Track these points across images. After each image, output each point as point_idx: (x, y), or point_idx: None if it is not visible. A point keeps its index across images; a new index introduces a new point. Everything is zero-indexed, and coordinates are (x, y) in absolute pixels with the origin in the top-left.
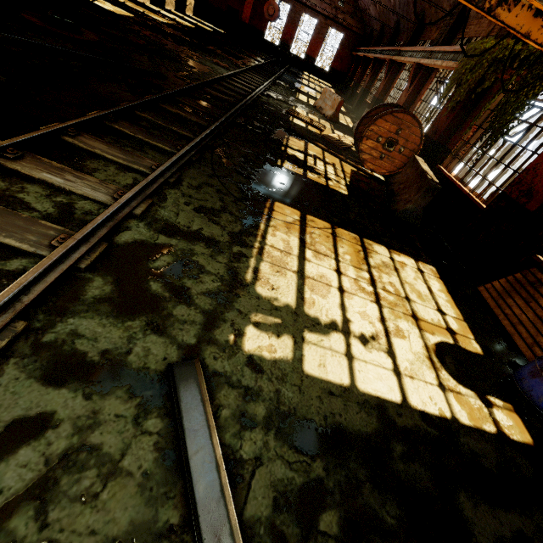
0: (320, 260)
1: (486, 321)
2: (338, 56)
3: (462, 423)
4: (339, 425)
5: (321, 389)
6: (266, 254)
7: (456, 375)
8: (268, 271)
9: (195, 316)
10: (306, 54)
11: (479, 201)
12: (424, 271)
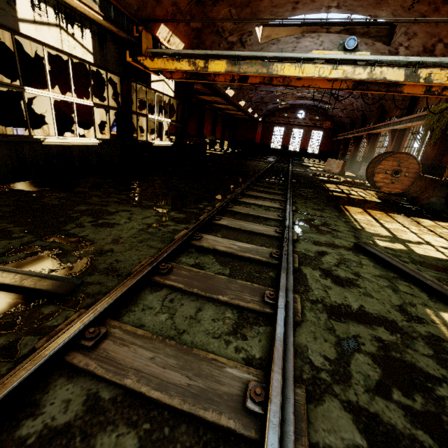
0: (390, 223)
1: None
2: (322, 143)
3: None
4: None
5: (433, 258)
6: (359, 221)
7: None
8: (366, 226)
9: (348, 236)
10: (300, 148)
11: None
12: None
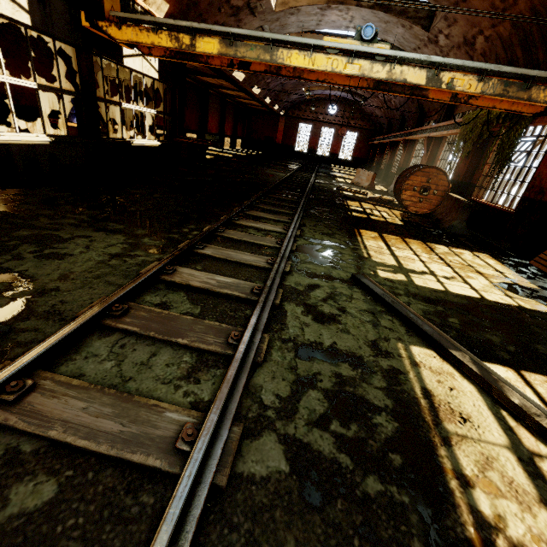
0: (402, 251)
1: (540, 277)
2: (356, 148)
3: (527, 308)
4: (445, 300)
5: (429, 290)
6: (369, 248)
7: (519, 294)
8: (374, 254)
9: (350, 266)
10: (330, 153)
11: (511, 210)
12: (479, 256)
